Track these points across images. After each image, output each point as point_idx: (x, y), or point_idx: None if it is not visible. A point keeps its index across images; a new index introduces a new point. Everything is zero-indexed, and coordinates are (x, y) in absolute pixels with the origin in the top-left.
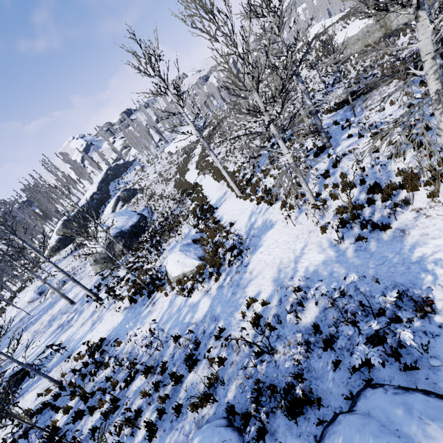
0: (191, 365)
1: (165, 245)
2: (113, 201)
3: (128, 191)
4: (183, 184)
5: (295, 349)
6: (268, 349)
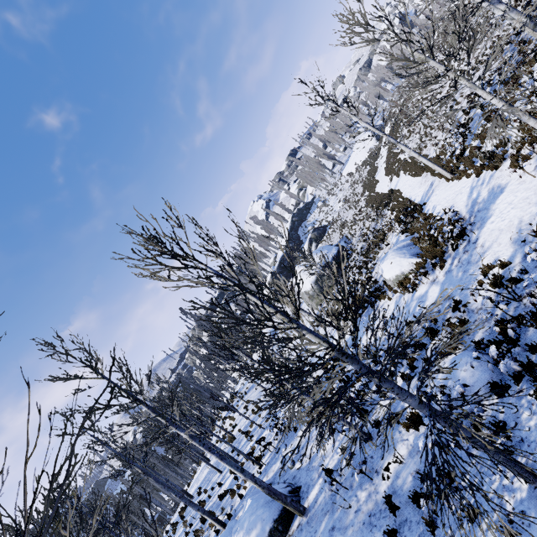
0: (431, 333)
1: (373, 262)
2: (306, 244)
3: (317, 230)
4: (375, 199)
5: (534, 273)
6: (512, 295)
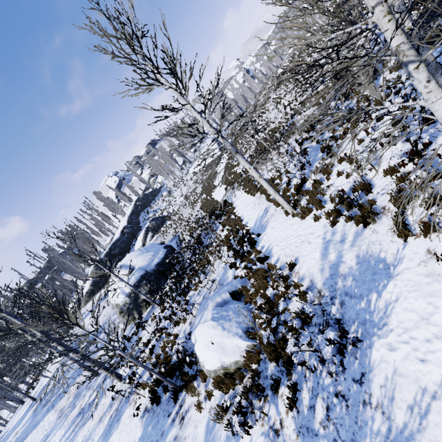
0: None
1: (194, 293)
2: (142, 233)
3: (156, 220)
4: (210, 204)
5: None
6: None
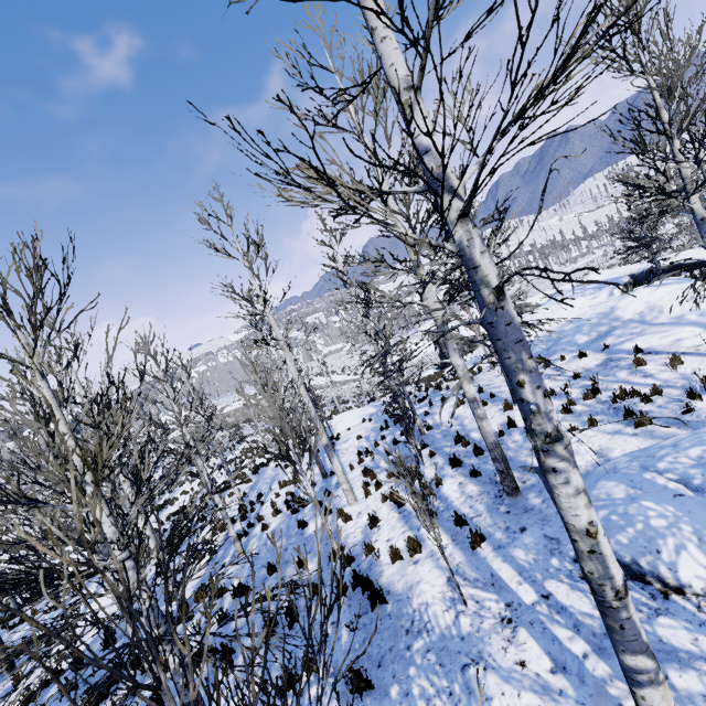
0: None
1: None
2: None
3: None
4: None
5: None
6: None
